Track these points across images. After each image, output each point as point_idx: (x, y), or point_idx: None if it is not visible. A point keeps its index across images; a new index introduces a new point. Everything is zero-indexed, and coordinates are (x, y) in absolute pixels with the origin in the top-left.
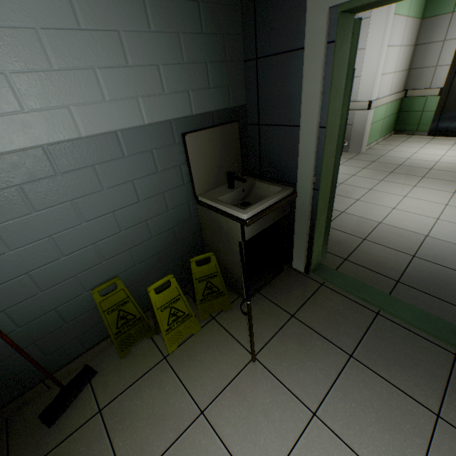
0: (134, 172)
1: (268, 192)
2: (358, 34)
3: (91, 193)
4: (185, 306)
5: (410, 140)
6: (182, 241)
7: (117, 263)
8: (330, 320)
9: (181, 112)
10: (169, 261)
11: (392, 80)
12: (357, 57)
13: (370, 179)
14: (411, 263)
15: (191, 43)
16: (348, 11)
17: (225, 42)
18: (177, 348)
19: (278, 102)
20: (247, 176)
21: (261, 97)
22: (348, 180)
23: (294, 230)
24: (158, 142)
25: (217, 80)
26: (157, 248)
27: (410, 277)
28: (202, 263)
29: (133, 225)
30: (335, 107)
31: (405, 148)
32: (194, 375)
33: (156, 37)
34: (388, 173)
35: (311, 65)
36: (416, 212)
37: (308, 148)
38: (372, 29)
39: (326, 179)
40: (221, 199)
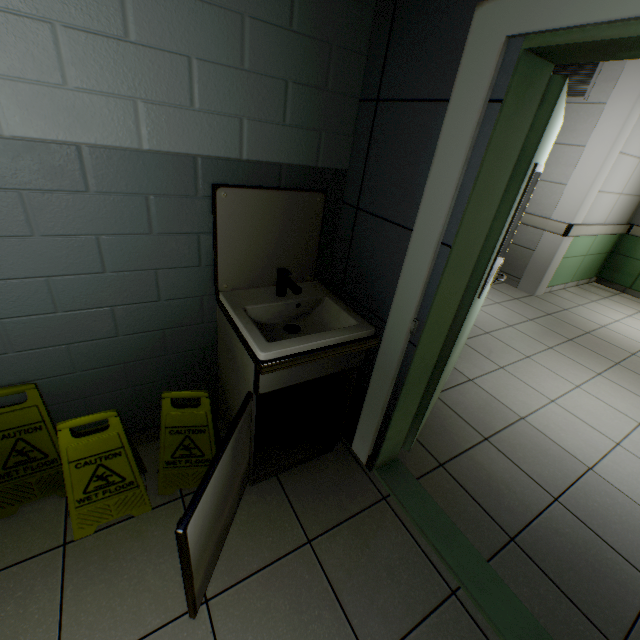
0: (103, 223)
1: (337, 321)
2: (553, 103)
3: (7, 235)
4: (130, 467)
5: (615, 298)
6: (176, 353)
7: (38, 360)
8: (367, 575)
9: (219, 149)
10: (144, 379)
11: (613, 203)
12: (569, 155)
13: (533, 341)
14: (547, 512)
15: (264, 40)
16: (540, 53)
17: (332, 58)
18: (94, 532)
19: (391, 180)
20: (320, 283)
21: (370, 164)
22: (500, 331)
23: (367, 393)
24: (163, 185)
25: (302, 116)
26: (125, 354)
27: (536, 539)
28: (186, 404)
29: (84, 307)
30: (479, 218)
31: (603, 308)
32: (89, 598)
33: (196, 8)
34: (565, 340)
35: (454, 132)
36: (586, 420)
37: (416, 272)
38: (603, 121)
39: (436, 331)
40: (252, 309)
